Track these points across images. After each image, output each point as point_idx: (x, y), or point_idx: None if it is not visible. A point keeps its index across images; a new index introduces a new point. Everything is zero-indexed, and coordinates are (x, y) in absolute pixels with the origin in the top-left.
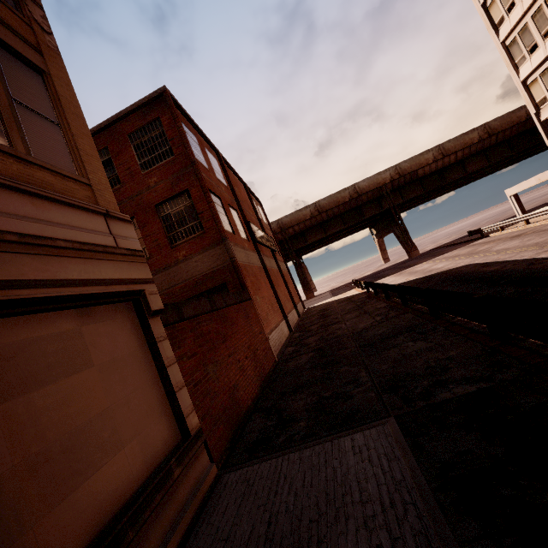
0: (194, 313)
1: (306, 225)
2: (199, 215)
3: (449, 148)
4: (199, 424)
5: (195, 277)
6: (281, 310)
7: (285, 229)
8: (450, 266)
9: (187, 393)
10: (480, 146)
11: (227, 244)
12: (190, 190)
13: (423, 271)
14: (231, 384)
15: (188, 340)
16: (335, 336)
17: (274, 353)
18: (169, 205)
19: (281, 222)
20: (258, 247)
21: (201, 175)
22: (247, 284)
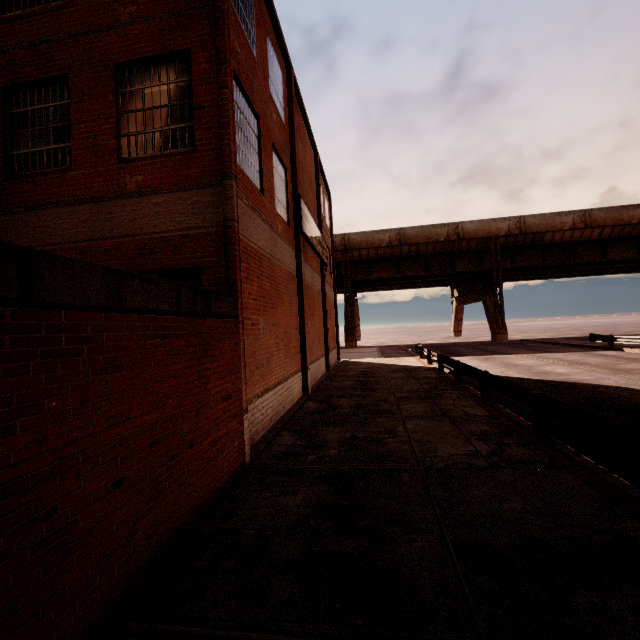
0: None
1: (378, 254)
2: (195, 111)
3: (598, 219)
4: None
5: (145, 236)
6: (301, 354)
7: (349, 250)
8: (586, 378)
9: None
10: (637, 231)
11: (228, 187)
12: (194, 53)
13: (529, 368)
14: None
15: None
16: (382, 454)
17: (247, 444)
18: (143, 74)
19: (348, 238)
20: (300, 241)
21: (225, 23)
22: (248, 288)
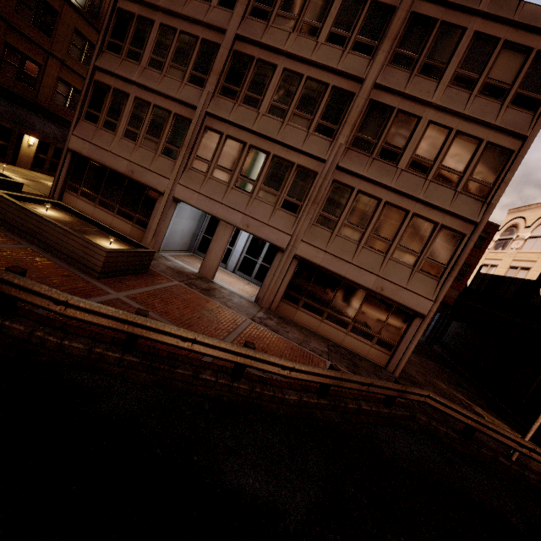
0: None
1: None
2: None
3: None
4: None
5: None
6: None
7: None
8: None
9: None
10: None
11: None
12: None
13: None
14: None
15: None
16: None
17: None
18: None
19: None
20: None
21: None
22: None
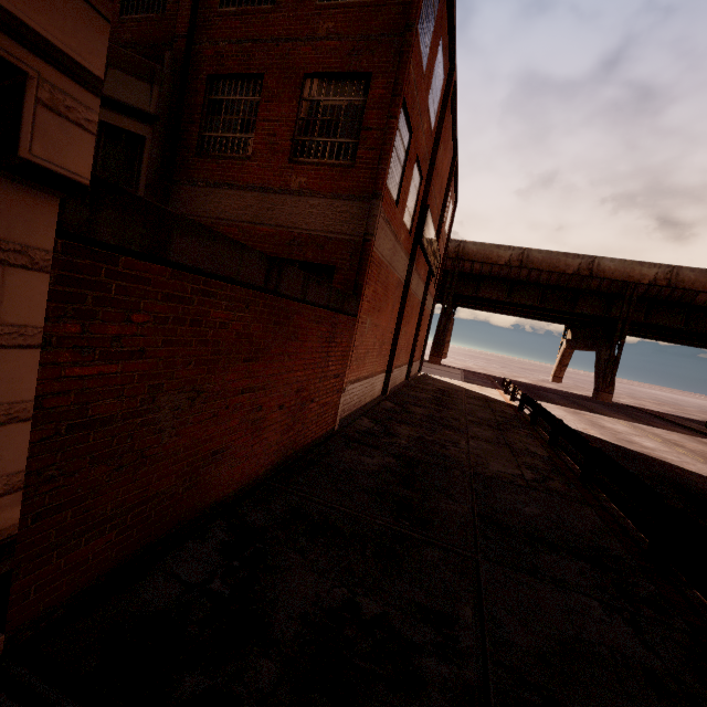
0: (208, 267)
1: (492, 271)
2: (363, 131)
3: None
4: (16, 529)
5: (296, 230)
6: (390, 357)
7: (462, 259)
8: (670, 458)
9: (25, 441)
10: None
11: (375, 206)
12: (374, 78)
13: (616, 433)
14: (209, 446)
15: (140, 313)
16: (442, 454)
17: (339, 415)
18: (325, 87)
19: (463, 246)
20: (416, 251)
21: (409, 57)
22: (366, 292)
